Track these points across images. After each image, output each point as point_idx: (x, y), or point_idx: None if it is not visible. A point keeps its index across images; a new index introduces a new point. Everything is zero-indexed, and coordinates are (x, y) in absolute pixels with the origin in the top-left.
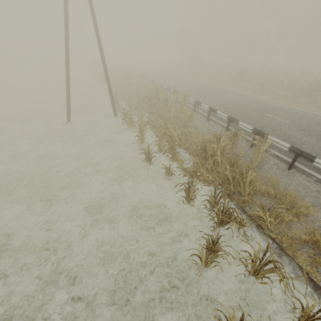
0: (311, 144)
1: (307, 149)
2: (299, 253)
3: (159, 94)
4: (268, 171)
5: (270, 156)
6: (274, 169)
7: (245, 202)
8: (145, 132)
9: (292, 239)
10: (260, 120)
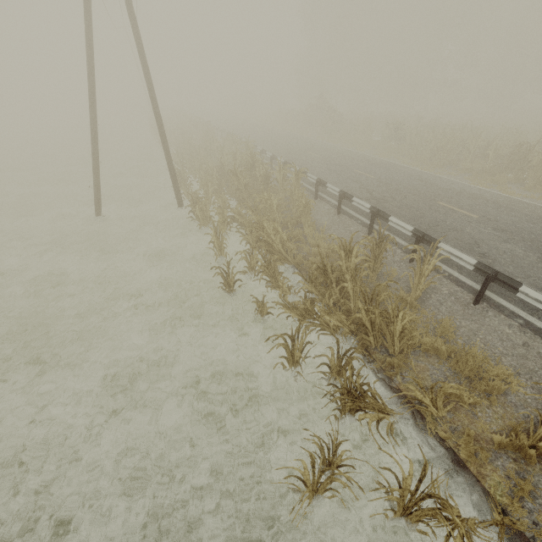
0: (515, 256)
1: (508, 266)
2: (489, 468)
3: (256, 167)
4: (439, 306)
5: (443, 279)
6: (449, 303)
7: (394, 367)
8: (229, 234)
9: (478, 441)
10: (428, 212)
